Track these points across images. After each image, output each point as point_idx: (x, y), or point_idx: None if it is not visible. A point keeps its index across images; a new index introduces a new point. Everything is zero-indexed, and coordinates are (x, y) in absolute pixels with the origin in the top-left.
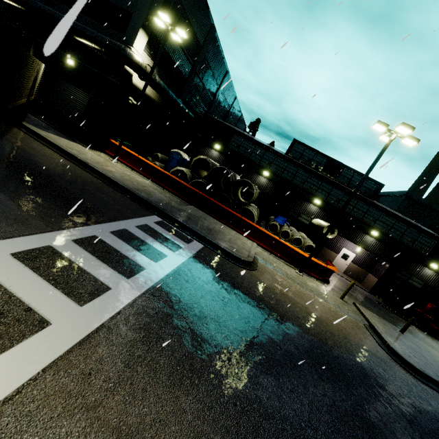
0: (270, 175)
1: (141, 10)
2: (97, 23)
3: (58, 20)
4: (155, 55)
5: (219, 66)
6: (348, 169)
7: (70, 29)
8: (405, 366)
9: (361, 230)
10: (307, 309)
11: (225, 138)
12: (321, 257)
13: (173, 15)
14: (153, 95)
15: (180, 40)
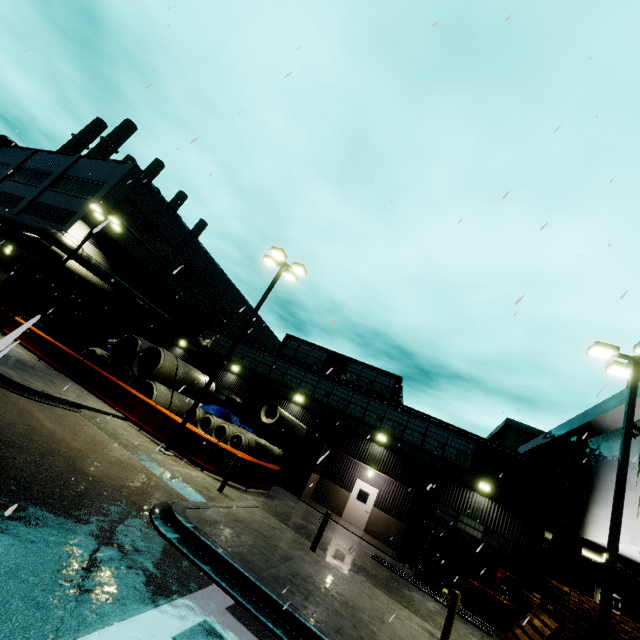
0: (241, 371)
1: (86, 209)
2: (49, 222)
3: (7, 218)
4: (104, 247)
5: (216, 276)
6: (354, 362)
7: (13, 222)
8: (162, 518)
9: (364, 435)
10: (44, 429)
11: (194, 333)
12: (325, 501)
13: (133, 220)
14: (102, 284)
15: (121, 230)
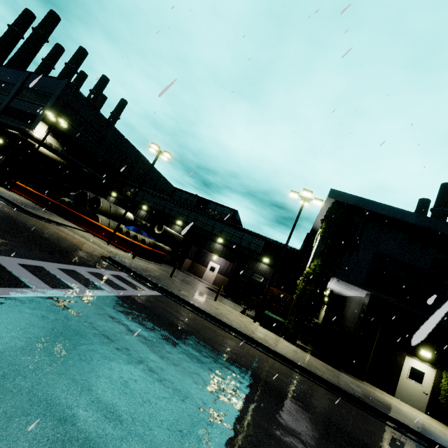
0: (148, 209)
1: (43, 114)
2: (21, 122)
3: None
4: (58, 137)
5: (131, 151)
6: (212, 203)
7: (0, 123)
8: (106, 258)
9: (212, 239)
10: (54, 231)
11: (120, 188)
12: (194, 272)
13: (73, 118)
14: (60, 160)
15: (67, 126)
